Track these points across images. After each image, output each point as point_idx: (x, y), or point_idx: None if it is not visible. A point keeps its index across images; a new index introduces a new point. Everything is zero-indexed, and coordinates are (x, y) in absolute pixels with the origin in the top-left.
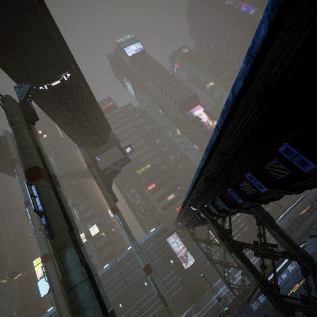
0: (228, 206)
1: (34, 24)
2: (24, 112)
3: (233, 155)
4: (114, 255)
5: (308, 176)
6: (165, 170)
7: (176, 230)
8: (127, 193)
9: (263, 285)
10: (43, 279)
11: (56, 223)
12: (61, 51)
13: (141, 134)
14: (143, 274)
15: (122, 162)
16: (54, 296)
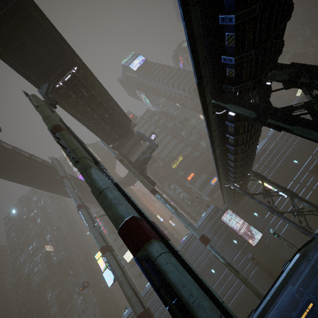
0: (234, 14)
1: (36, 28)
2: (46, 101)
3: None
4: None
5: None
6: (199, 157)
7: (228, 207)
8: (168, 190)
9: None
10: (106, 270)
11: (79, 153)
12: (64, 48)
13: (166, 132)
14: (207, 261)
15: (150, 149)
16: (119, 283)
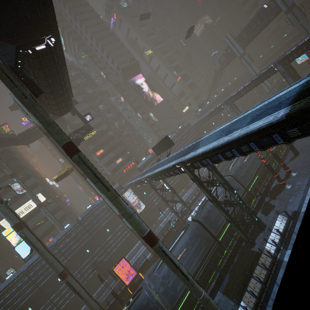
0: (212, 162)
1: None
2: (24, 83)
3: (231, 143)
4: (66, 218)
5: (252, 151)
6: (112, 136)
7: (130, 187)
8: None
9: (212, 197)
10: (20, 244)
11: (106, 182)
12: (49, 13)
13: (83, 97)
14: (105, 224)
15: (83, 130)
16: (40, 254)
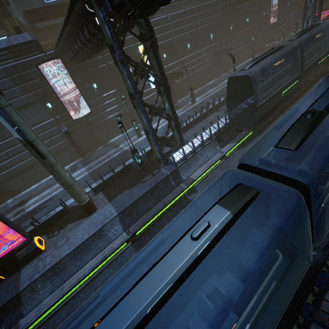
0: None
1: None
2: None
3: None
4: None
5: None
6: None
7: (61, 57)
8: None
9: None
10: None
11: None
12: None
13: None
14: None
15: None
16: None
